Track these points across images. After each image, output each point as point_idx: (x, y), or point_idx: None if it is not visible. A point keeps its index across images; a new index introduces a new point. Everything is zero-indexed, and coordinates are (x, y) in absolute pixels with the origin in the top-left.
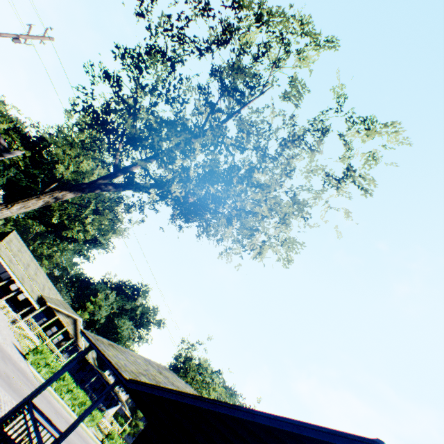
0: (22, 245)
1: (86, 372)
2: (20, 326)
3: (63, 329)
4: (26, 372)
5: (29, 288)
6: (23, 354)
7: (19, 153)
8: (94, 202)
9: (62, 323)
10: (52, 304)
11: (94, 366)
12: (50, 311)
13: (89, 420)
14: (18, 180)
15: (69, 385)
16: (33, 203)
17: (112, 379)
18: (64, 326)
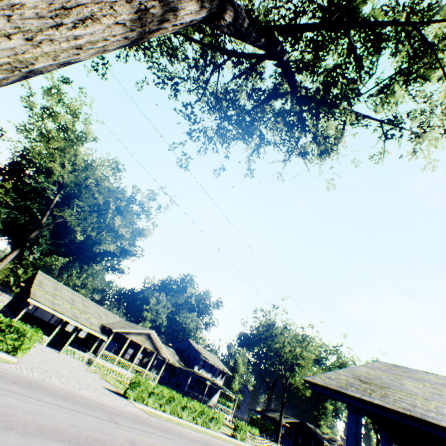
0: (55, 282)
1: (177, 376)
2: (98, 364)
3: (141, 348)
4: (139, 415)
5: (87, 323)
6: (120, 394)
7: None
8: (112, 201)
9: (134, 343)
10: (118, 330)
11: (183, 368)
12: (118, 336)
13: (215, 425)
14: (14, 220)
15: (181, 402)
16: (96, 1)
17: (203, 371)
18: (138, 344)
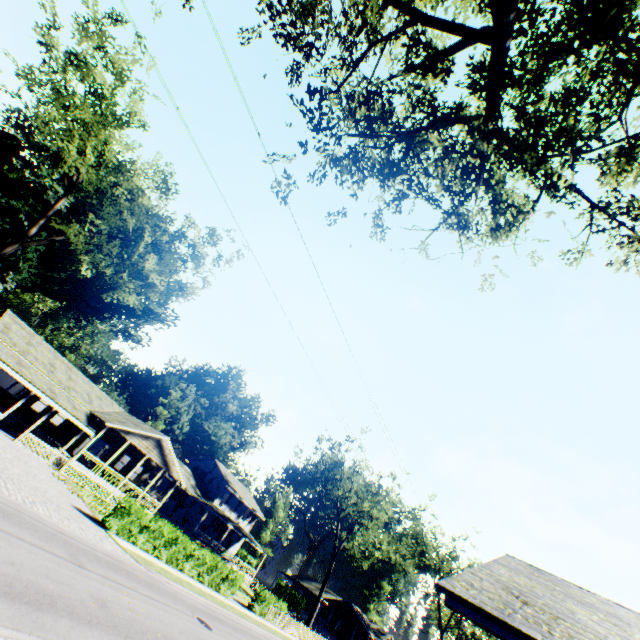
0: (30, 333)
1: (187, 508)
2: (71, 468)
3: (143, 458)
4: (119, 559)
5: (68, 405)
6: (97, 521)
7: None
8: (148, 229)
9: (135, 448)
10: (115, 425)
11: (199, 499)
12: (111, 433)
13: (228, 588)
14: None
15: (187, 548)
16: None
17: (226, 508)
18: (139, 452)
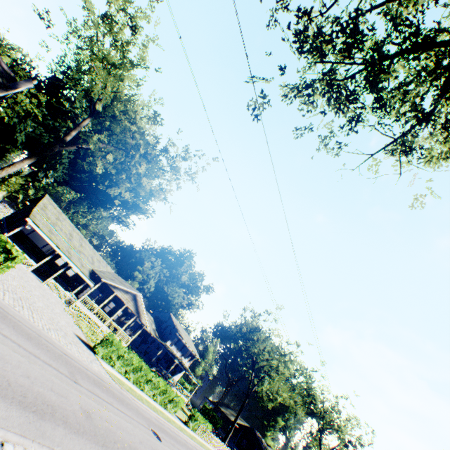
0: (59, 212)
1: (148, 344)
2: (76, 307)
3: (123, 306)
4: (102, 378)
5: (78, 263)
6: (89, 347)
7: (31, 84)
8: (143, 145)
9: (118, 298)
10: (107, 281)
11: (157, 339)
12: (104, 286)
13: (172, 407)
14: (38, 136)
15: (147, 375)
16: None
17: (174, 348)
18: (121, 301)
